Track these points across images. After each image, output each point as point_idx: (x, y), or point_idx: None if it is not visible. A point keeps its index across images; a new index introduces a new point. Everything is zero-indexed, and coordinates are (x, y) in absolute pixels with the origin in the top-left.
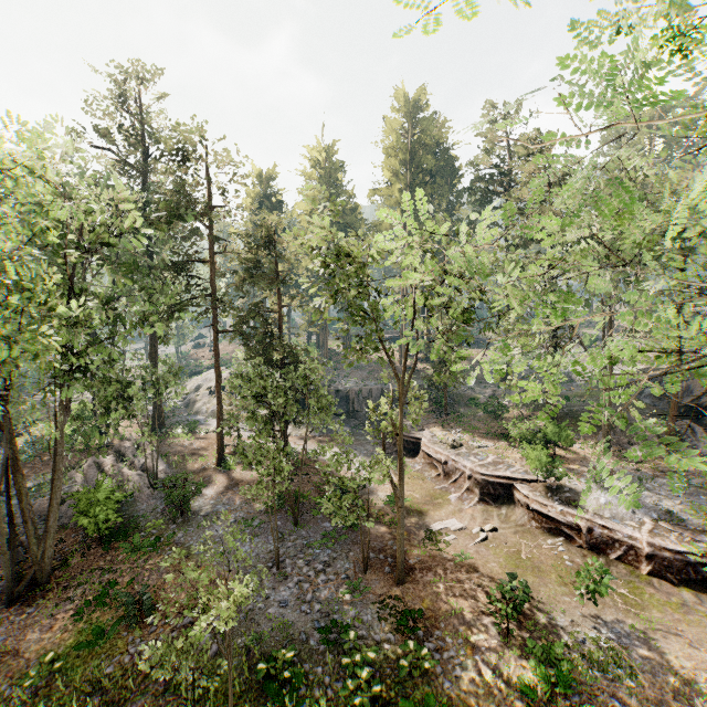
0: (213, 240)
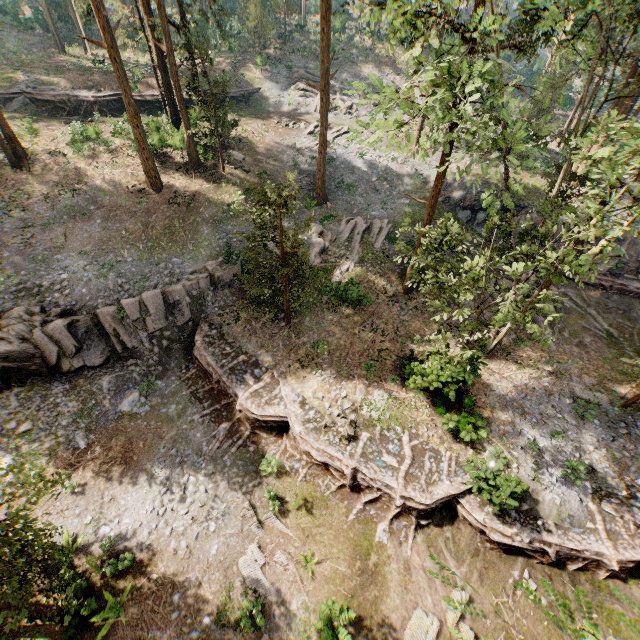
0: None
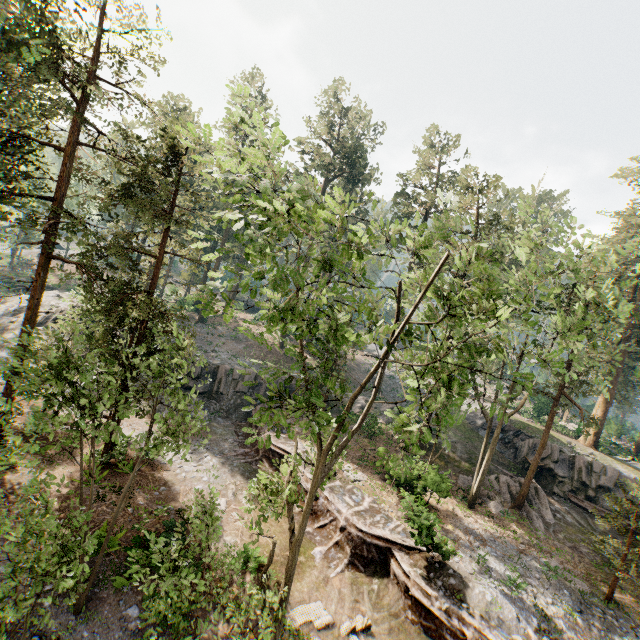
0: (81, 121)
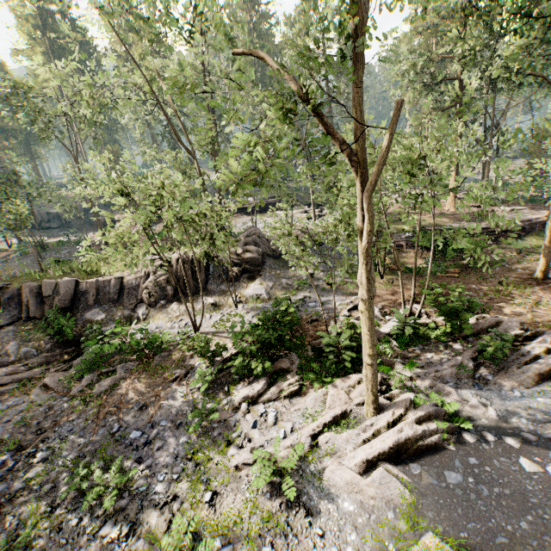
0: None
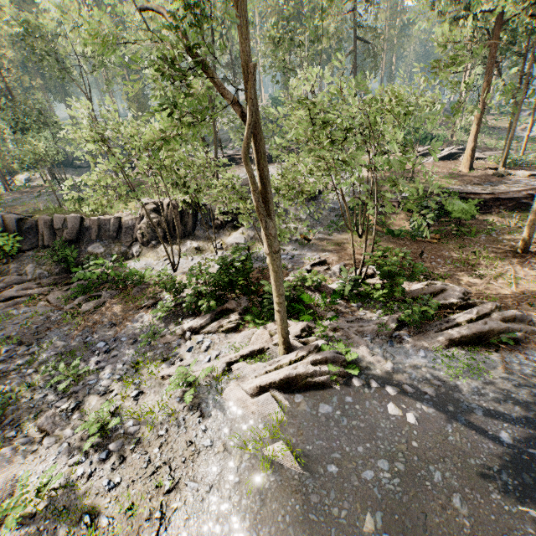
0: None
